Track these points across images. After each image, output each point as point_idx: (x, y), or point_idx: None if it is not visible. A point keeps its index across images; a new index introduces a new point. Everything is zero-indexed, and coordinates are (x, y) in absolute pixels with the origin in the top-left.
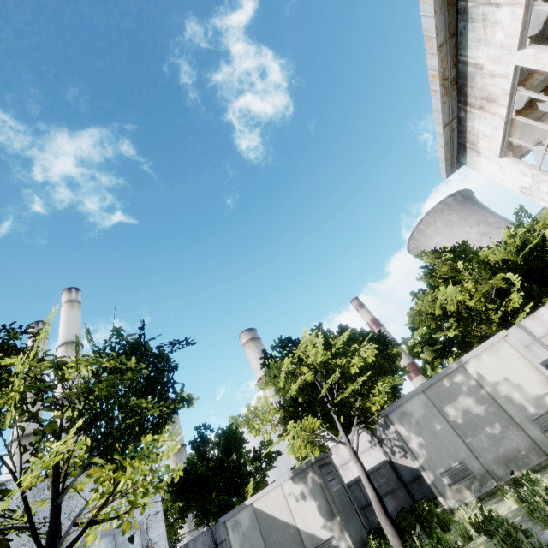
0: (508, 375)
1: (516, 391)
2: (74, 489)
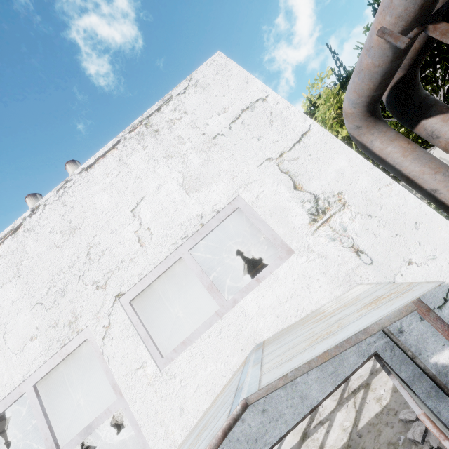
0: (440, 156)
1: (444, 161)
2: None
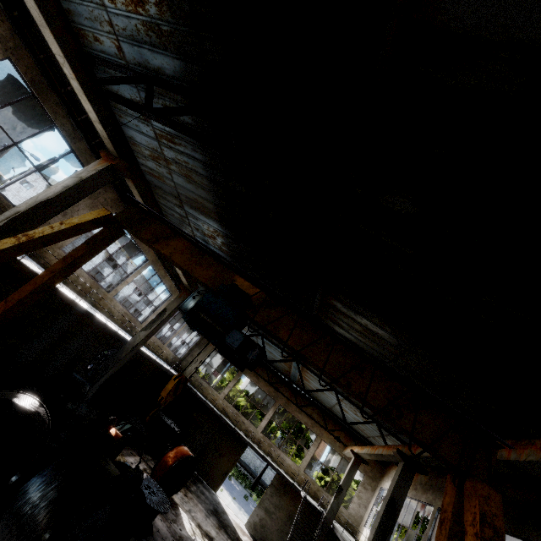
0: None
1: None
2: (288, 454)
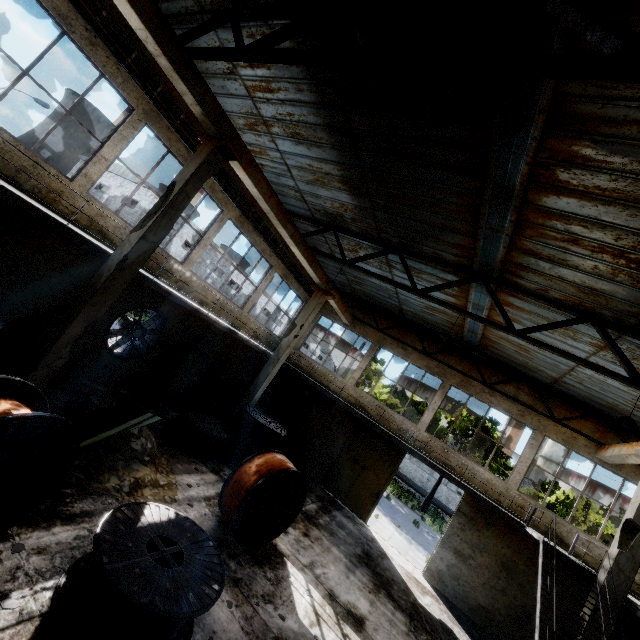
0: None
1: None
2: None
